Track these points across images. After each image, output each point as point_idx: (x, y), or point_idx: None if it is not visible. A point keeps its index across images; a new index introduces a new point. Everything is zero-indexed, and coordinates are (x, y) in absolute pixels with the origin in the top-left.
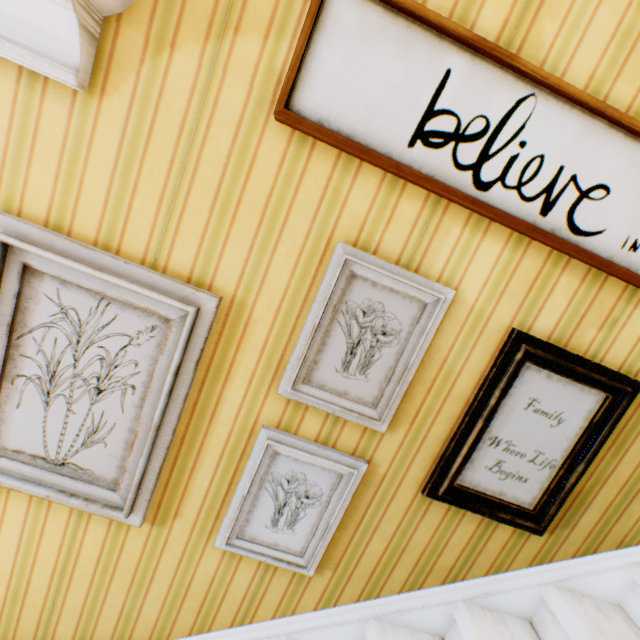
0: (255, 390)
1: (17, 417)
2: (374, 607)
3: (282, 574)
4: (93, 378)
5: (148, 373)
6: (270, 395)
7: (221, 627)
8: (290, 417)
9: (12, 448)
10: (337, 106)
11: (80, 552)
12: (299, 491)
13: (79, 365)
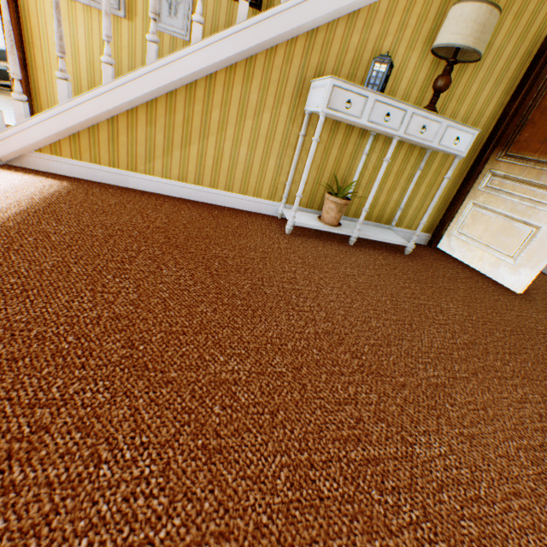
0: None
1: None
2: None
3: (180, 45)
4: None
5: None
6: None
7: None
8: None
9: None
10: None
11: None
12: None
13: None
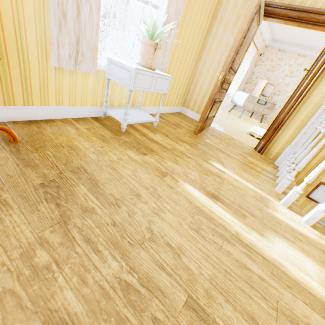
0: None
1: None
2: None
3: None
4: None
5: None
6: None
7: None
8: None
9: None
10: (317, 198)
11: None
12: None
13: None
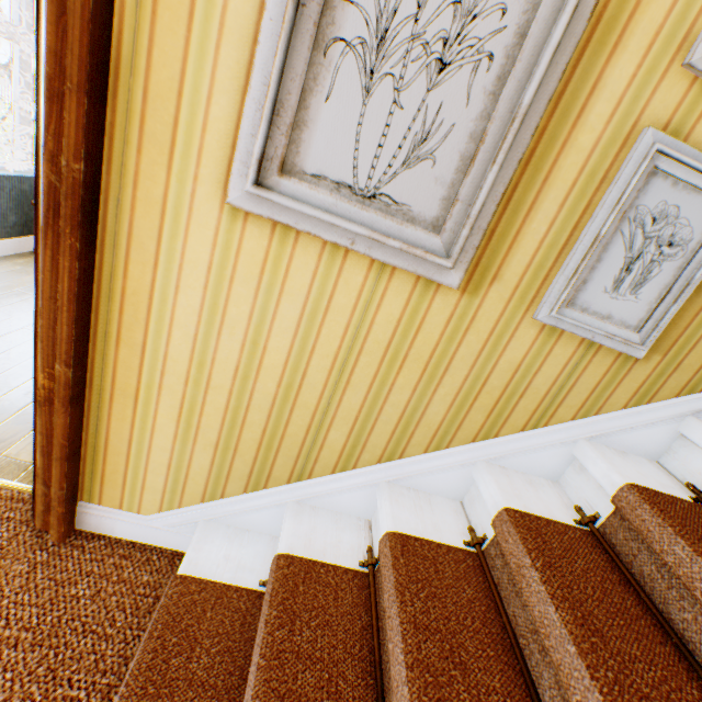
0: (650, 66)
1: (322, 119)
2: (695, 403)
3: (599, 362)
4: (436, 43)
5: (515, 30)
6: (668, 75)
7: (510, 432)
8: (684, 115)
9: (310, 173)
10: None
11: (367, 335)
12: (661, 237)
13: (420, 18)
